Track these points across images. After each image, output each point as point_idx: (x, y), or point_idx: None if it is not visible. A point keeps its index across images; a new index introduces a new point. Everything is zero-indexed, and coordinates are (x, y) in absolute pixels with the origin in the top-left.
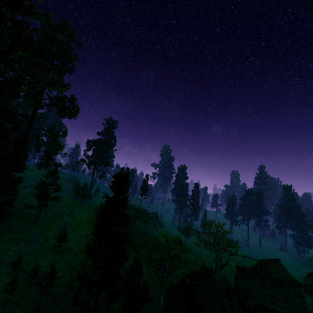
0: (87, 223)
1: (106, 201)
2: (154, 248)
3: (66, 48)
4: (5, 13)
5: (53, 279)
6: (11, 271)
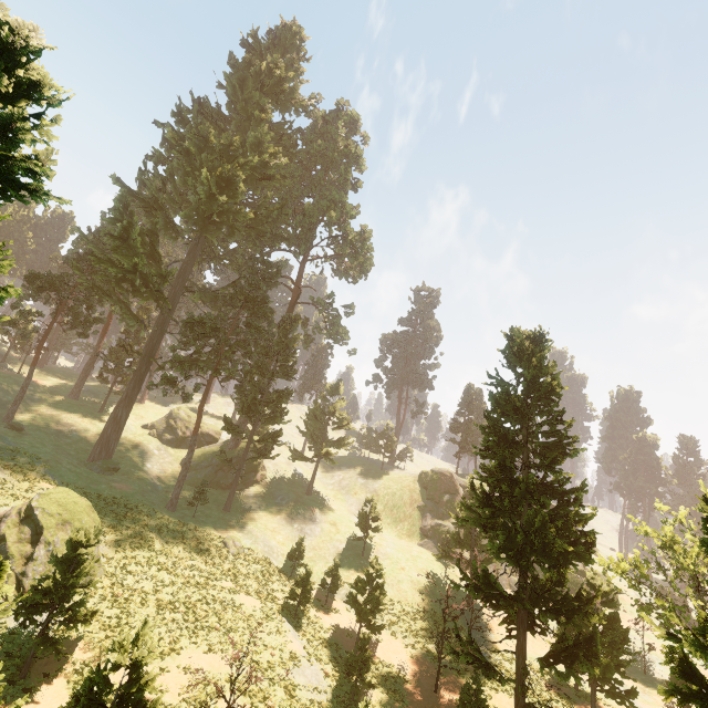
0: (407, 508)
1: (501, 388)
2: (661, 546)
3: (350, 141)
4: (265, 106)
5: (380, 594)
6: (288, 571)
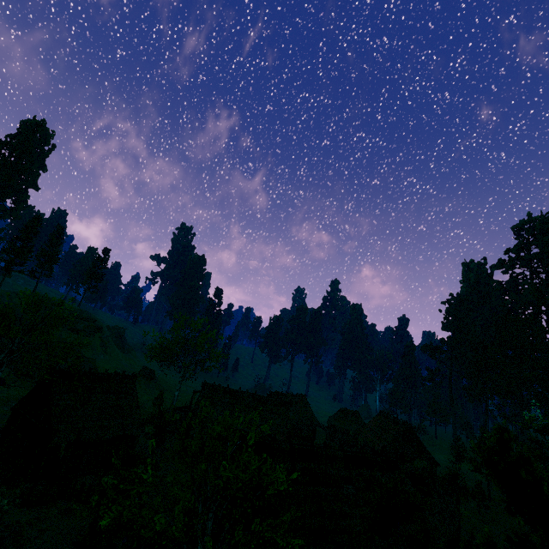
0: None
1: None
2: None
3: None
4: None
5: None
6: None
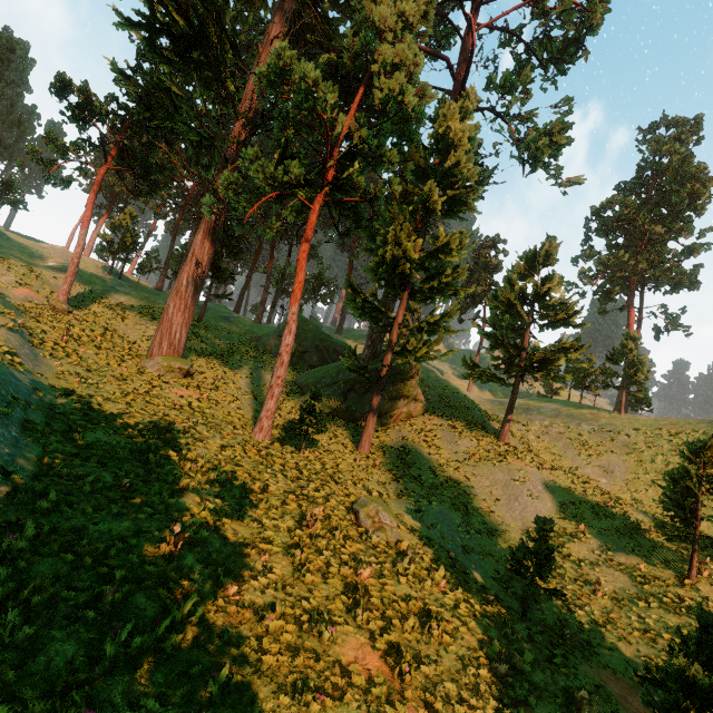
0: None
1: None
2: None
3: None
4: None
5: None
6: (509, 597)
